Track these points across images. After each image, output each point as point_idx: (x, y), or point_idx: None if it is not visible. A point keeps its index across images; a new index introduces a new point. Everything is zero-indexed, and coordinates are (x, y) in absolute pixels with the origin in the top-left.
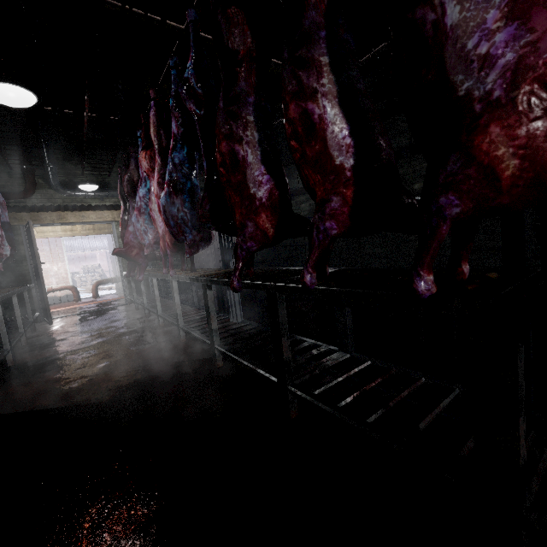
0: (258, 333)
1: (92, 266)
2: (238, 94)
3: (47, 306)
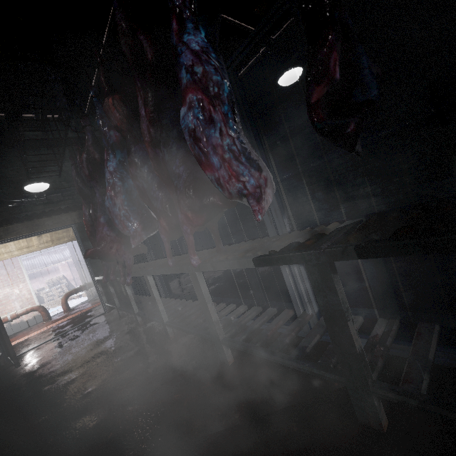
0: (397, 330)
1: (56, 278)
2: None
3: (8, 344)
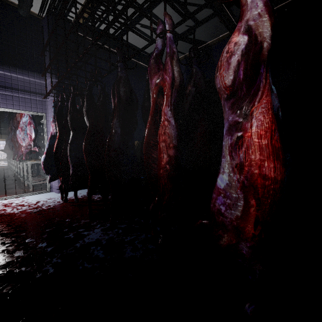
0: None
1: (1, 153)
2: (15, 132)
3: None
